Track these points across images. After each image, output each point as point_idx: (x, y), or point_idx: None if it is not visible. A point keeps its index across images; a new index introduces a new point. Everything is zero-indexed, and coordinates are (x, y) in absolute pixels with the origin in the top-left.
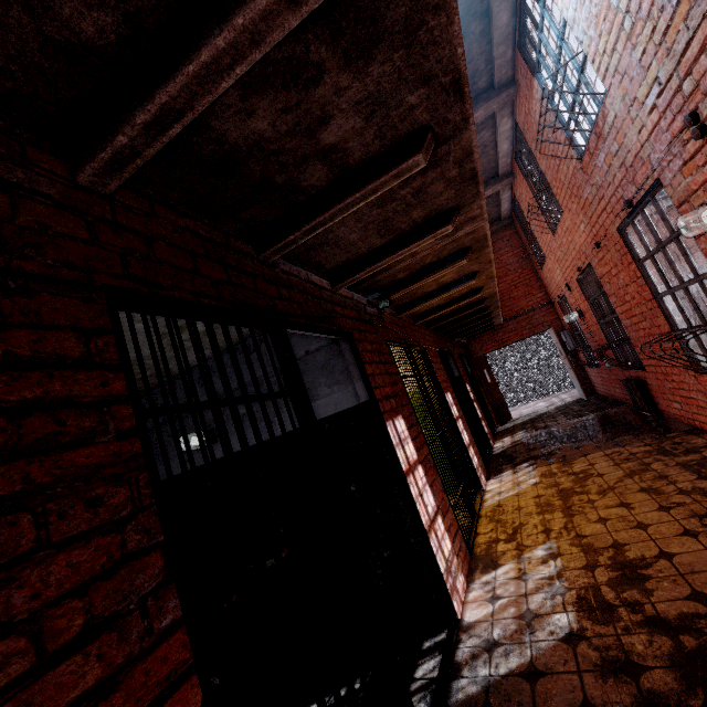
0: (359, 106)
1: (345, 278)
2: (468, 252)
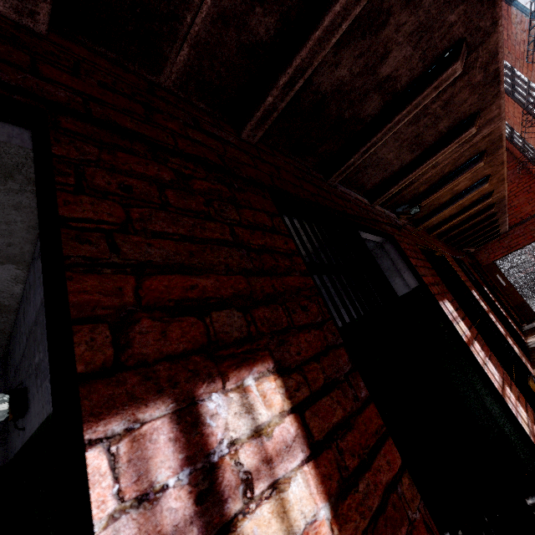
0: (411, 37)
1: (381, 195)
2: (484, 155)
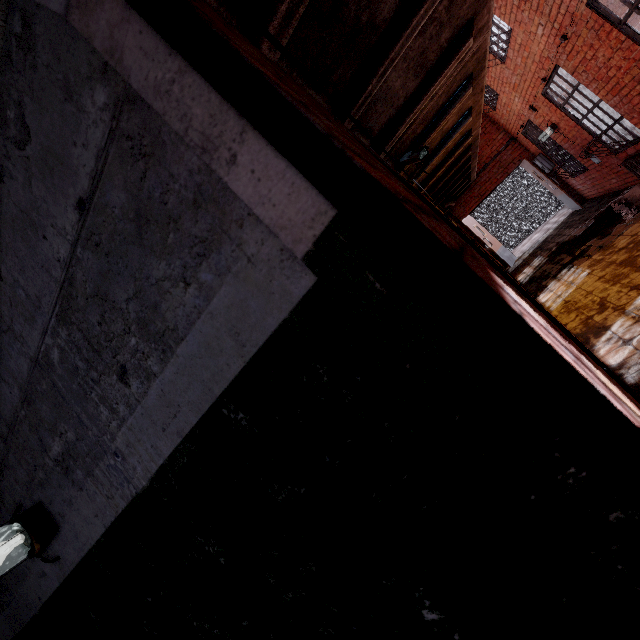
0: None
1: (388, 140)
2: (472, 78)
